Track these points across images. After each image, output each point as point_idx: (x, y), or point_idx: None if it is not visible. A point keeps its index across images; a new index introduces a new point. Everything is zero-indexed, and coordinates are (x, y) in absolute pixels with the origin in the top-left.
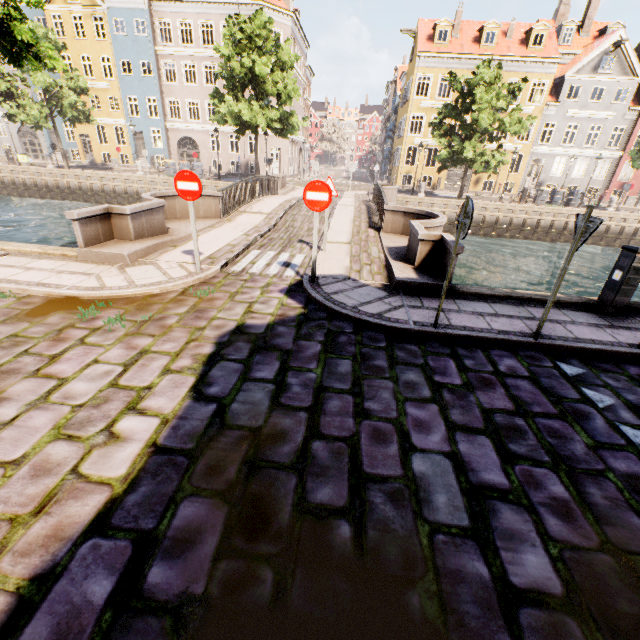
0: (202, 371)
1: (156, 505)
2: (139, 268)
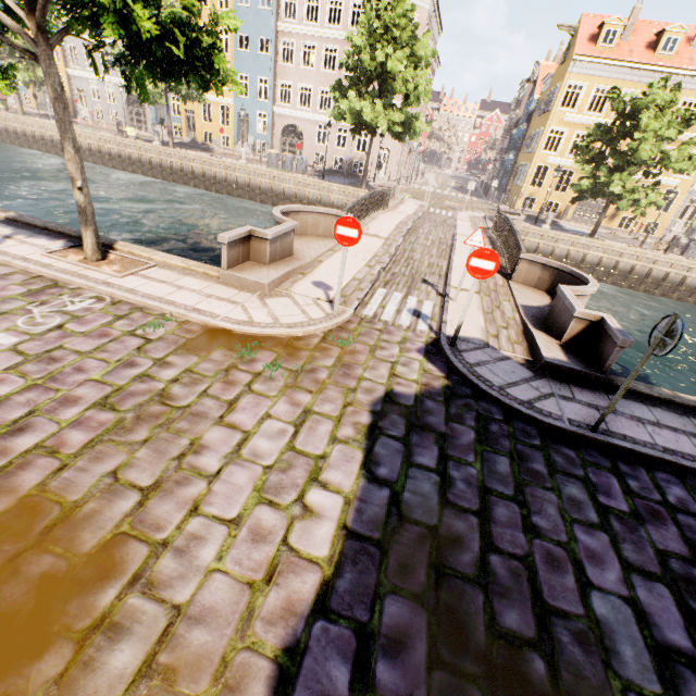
0: (366, 445)
1: (364, 596)
2: (278, 301)
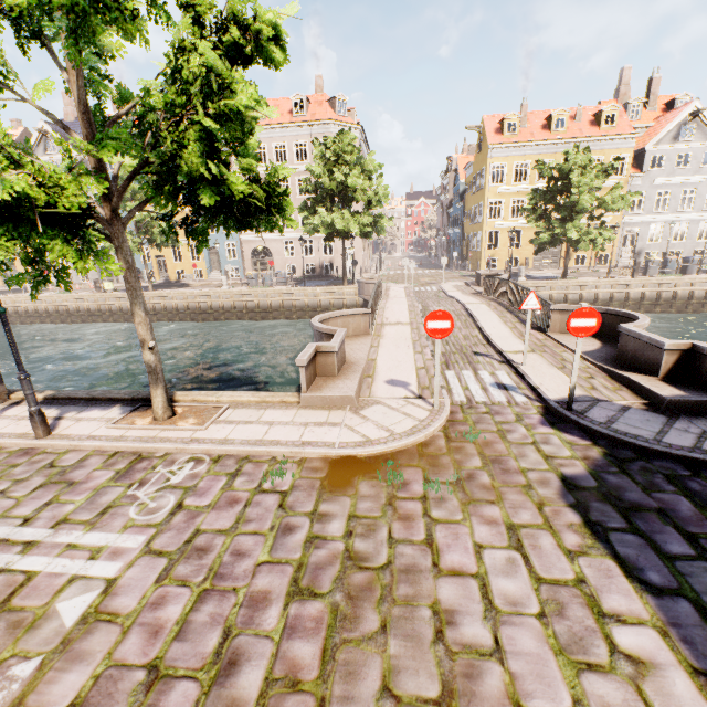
0: (606, 549)
1: None
2: (372, 410)
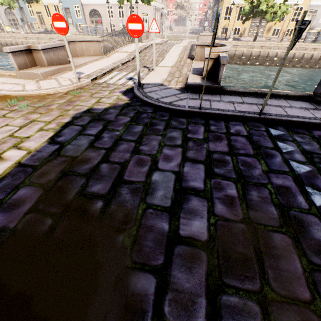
0: (59, 130)
1: (8, 189)
2: (46, 81)
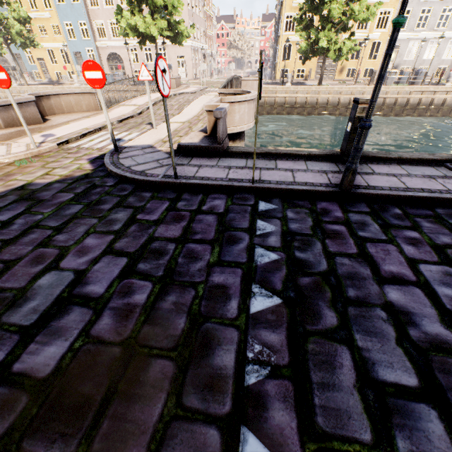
0: None
1: None
2: None
